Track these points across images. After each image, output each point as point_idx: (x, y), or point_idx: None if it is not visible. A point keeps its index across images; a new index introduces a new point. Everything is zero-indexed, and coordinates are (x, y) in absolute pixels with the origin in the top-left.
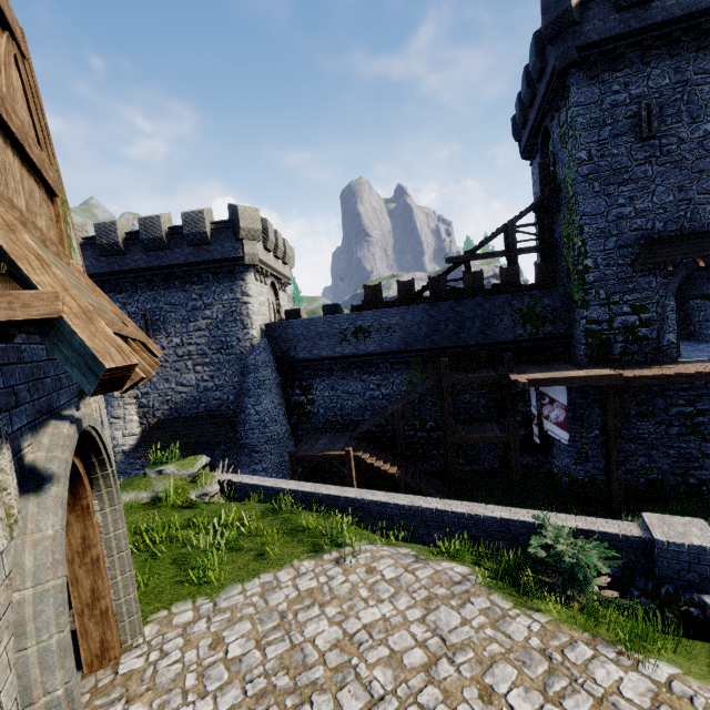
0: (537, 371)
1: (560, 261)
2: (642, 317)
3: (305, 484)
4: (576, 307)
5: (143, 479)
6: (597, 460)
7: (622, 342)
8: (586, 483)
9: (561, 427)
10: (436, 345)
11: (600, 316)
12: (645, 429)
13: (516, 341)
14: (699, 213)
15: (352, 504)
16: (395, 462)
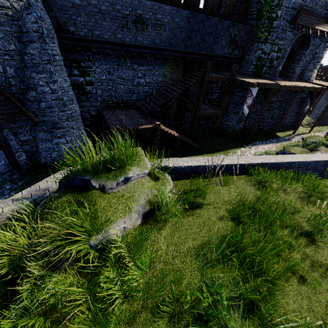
0: (242, 77)
1: (250, 6)
2: (278, 55)
3: (232, 158)
4: (256, 42)
5: (108, 197)
6: (244, 122)
7: (267, 67)
8: (237, 131)
9: (248, 108)
10: (187, 49)
11: (267, 50)
12: (258, 108)
13: (223, 56)
14: (320, 1)
15: (273, 166)
16: (169, 128)
